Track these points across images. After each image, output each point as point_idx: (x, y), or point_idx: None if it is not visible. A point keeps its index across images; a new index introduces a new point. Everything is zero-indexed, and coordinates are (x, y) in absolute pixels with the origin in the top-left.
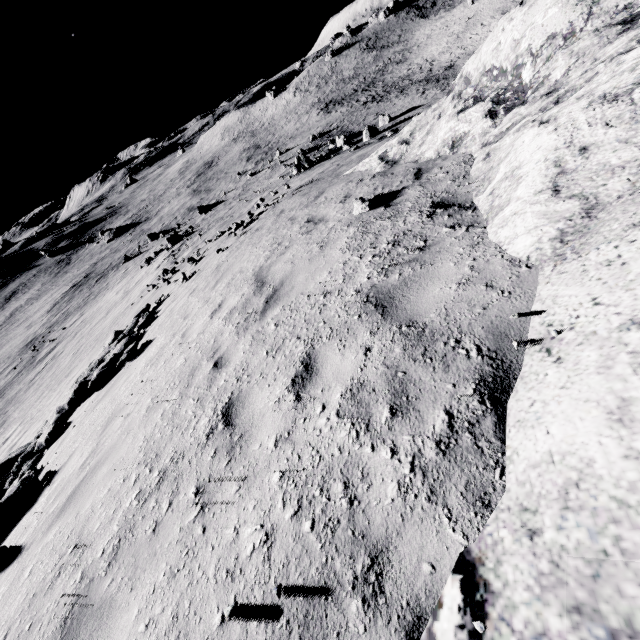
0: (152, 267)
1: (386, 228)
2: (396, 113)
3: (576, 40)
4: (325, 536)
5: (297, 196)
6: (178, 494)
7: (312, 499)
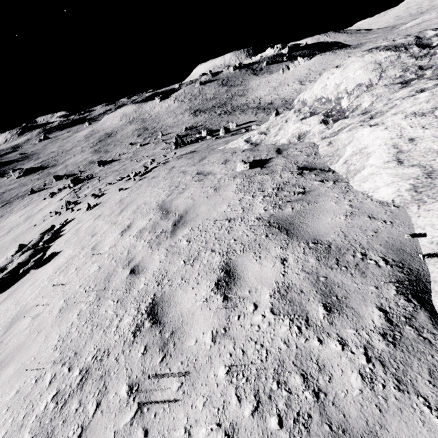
0: (55, 199)
1: (267, 180)
2: (240, 123)
3: (374, 89)
4: (299, 433)
5: (183, 159)
6: (107, 393)
7: (271, 393)
